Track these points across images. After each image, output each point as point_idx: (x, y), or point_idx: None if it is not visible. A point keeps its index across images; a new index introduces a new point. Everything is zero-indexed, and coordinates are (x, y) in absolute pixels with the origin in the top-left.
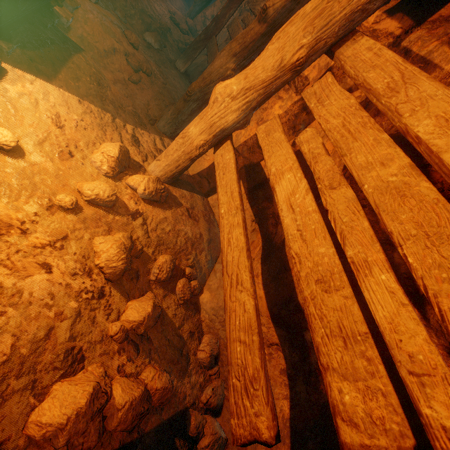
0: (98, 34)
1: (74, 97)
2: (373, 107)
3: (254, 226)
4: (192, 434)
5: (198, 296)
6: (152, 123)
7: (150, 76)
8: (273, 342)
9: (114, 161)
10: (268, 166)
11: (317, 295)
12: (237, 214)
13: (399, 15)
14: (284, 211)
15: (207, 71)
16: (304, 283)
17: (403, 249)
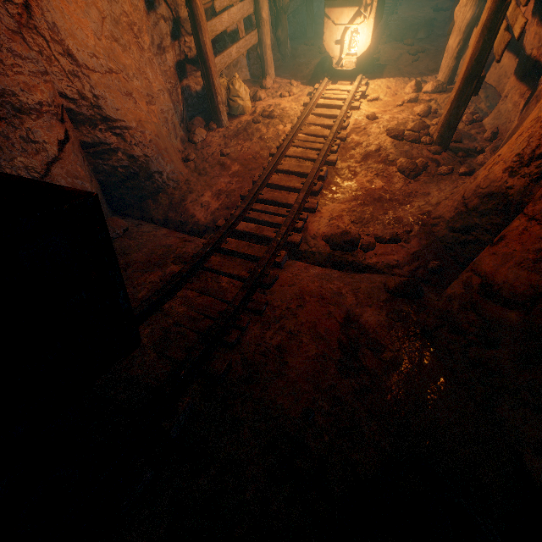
0: (391, 54)
1: (390, 79)
2: None
3: (517, 62)
4: (478, 150)
5: (481, 122)
6: (432, 72)
7: (424, 53)
8: (524, 91)
9: (414, 87)
10: None
11: None
12: None
13: None
14: None
15: None
16: None
17: None
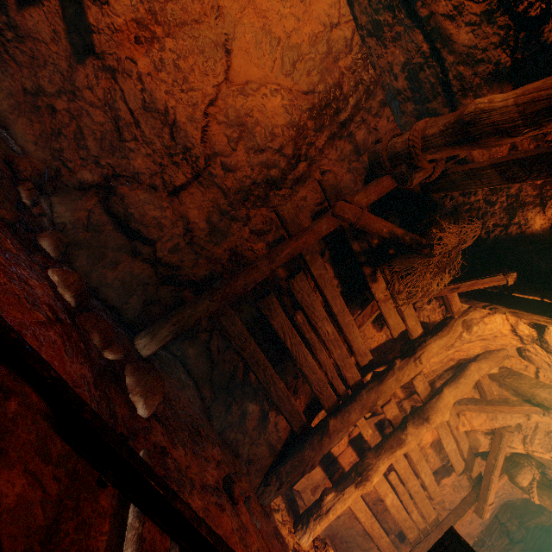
0: None
1: None
2: (387, 422)
3: (324, 477)
4: None
5: None
6: (266, 513)
7: None
8: (351, 514)
9: None
10: (380, 493)
11: (404, 524)
12: (372, 518)
13: (404, 390)
14: (391, 507)
15: (328, 449)
16: (400, 523)
17: (418, 504)
